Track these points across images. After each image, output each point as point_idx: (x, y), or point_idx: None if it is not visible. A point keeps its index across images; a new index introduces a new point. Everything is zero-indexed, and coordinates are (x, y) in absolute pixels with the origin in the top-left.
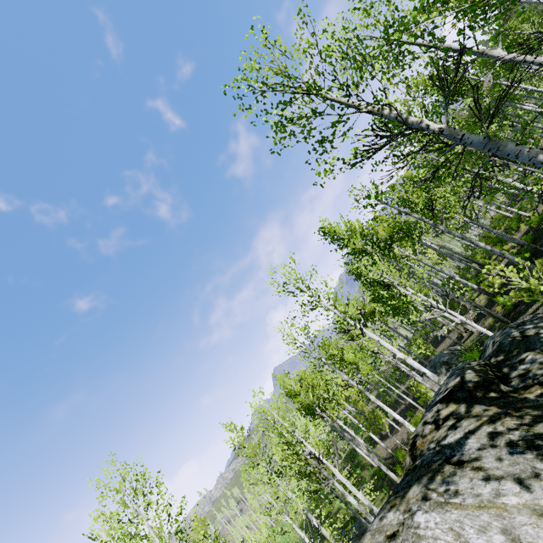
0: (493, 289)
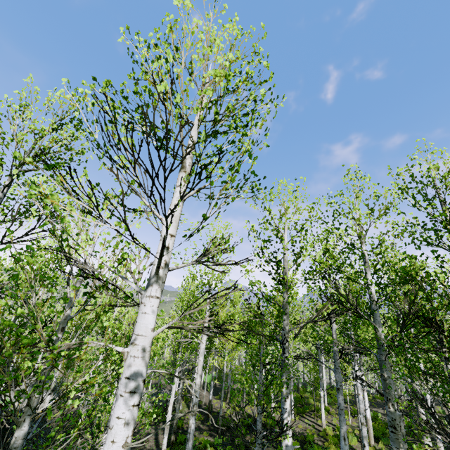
0: (226, 412)
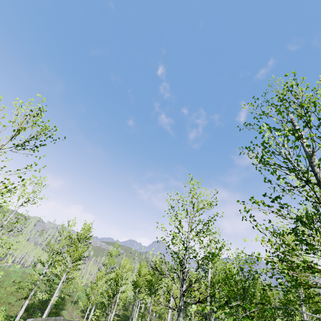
0: None
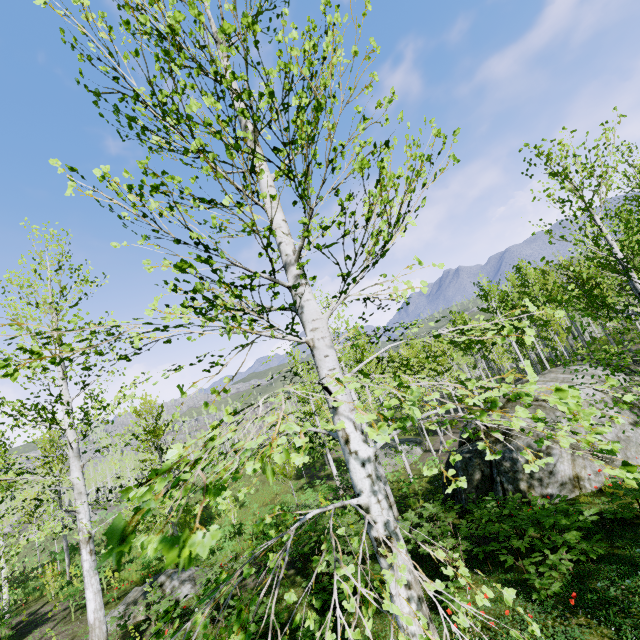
0: None
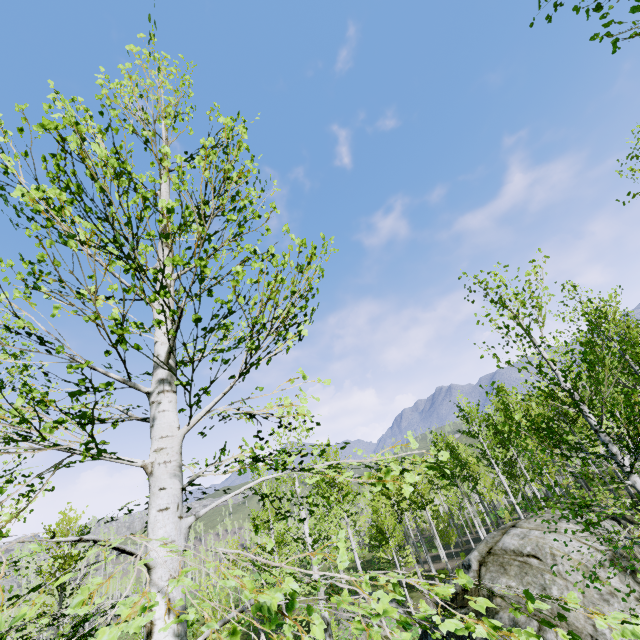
0: None
